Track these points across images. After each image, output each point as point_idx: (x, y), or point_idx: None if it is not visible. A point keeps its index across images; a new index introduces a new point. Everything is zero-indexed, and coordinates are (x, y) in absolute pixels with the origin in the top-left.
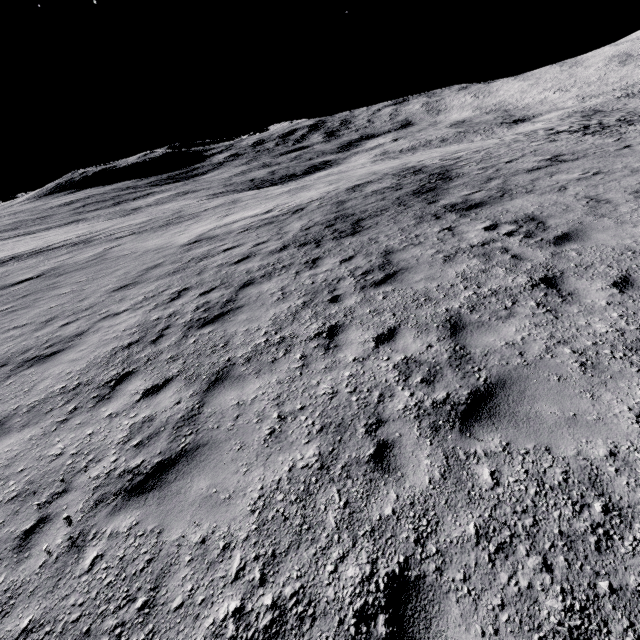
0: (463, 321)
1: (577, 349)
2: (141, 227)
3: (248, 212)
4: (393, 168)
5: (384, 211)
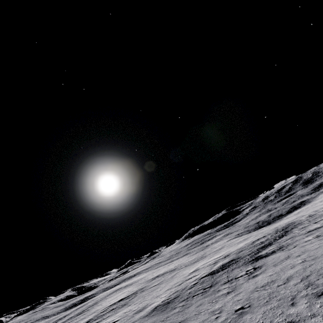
0: (203, 303)
1: (207, 311)
2: (189, 263)
3: (216, 256)
4: (286, 223)
5: (242, 258)
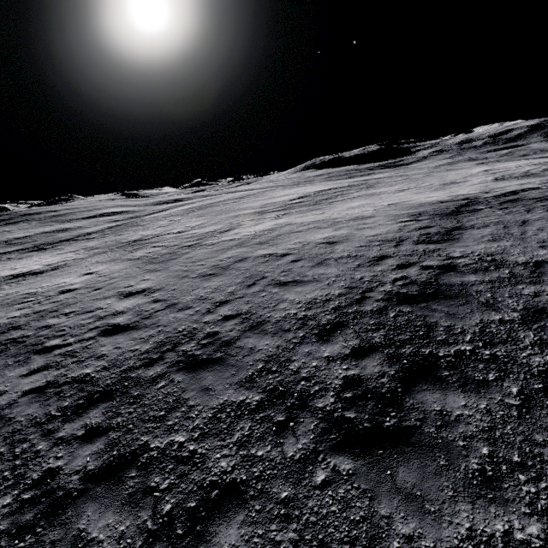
0: None
1: None
2: (431, 172)
3: (510, 164)
4: None
5: None
